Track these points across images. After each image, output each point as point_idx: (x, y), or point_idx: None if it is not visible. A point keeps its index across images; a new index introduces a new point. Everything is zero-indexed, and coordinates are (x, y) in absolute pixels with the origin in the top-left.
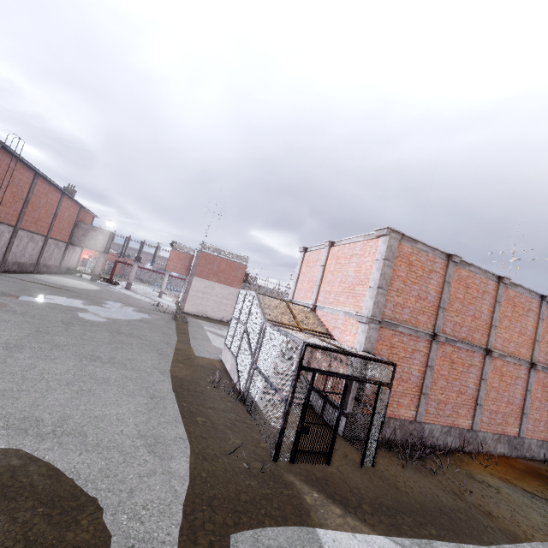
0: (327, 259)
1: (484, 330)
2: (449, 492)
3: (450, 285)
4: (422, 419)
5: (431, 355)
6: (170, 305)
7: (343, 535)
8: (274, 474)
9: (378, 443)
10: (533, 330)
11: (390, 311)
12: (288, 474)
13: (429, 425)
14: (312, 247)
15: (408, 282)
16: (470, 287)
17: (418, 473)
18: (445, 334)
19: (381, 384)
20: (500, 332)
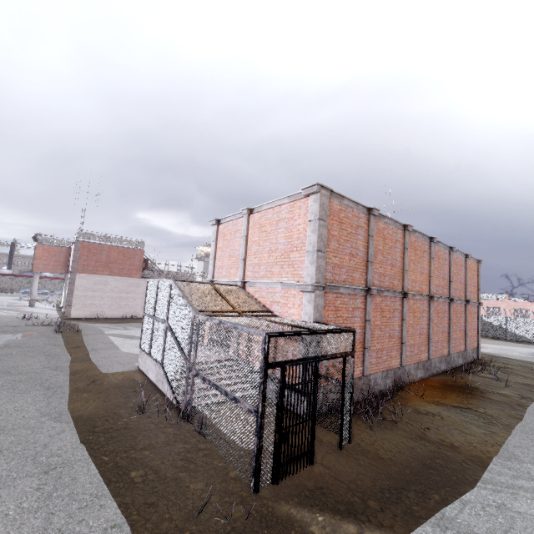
0: (248, 229)
1: (399, 276)
2: (416, 439)
3: (373, 238)
4: (368, 372)
5: (367, 310)
6: (50, 313)
7: None
8: (263, 515)
9: (351, 417)
10: (428, 268)
11: (330, 274)
12: (279, 504)
13: (373, 376)
14: (225, 217)
15: (341, 241)
16: (386, 238)
17: (384, 429)
18: (375, 286)
19: (346, 354)
20: (409, 275)
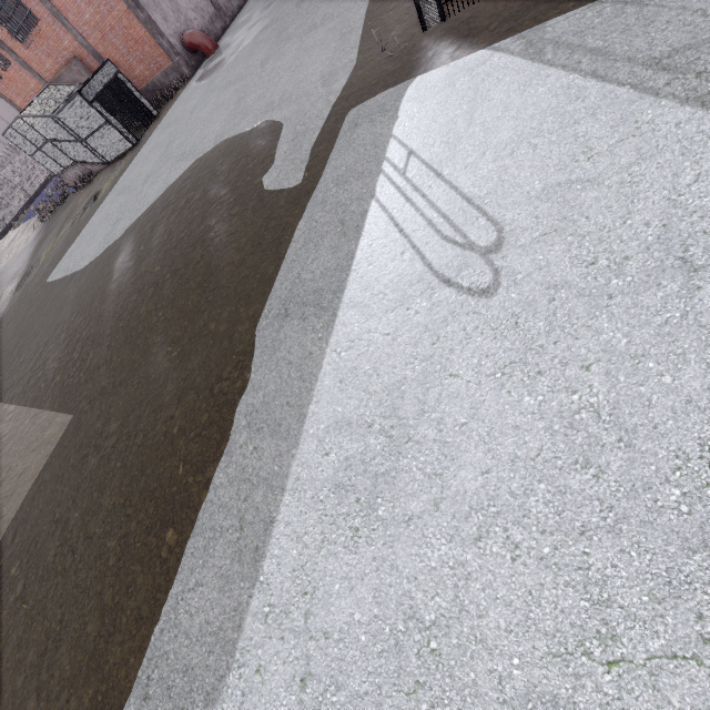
0: None
1: None
2: None
3: None
4: None
5: None
6: None
7: (438, 70)
8: (414, 48)
9: None
10: None
11: None
12: (430, 39)
13: None
14: None
15: None
16: None
17: None
18: None
19: None
20: None
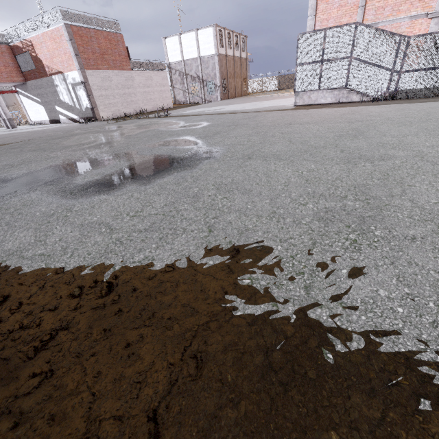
0: None
1: None
2: None
3: None
4: None
5: None
6: (65, 124)
7: None
8: None
9: None
10: None
11: None
12: None
13: None
14: None
15: None
16: None
17: None
18: None
19: None
20: None
